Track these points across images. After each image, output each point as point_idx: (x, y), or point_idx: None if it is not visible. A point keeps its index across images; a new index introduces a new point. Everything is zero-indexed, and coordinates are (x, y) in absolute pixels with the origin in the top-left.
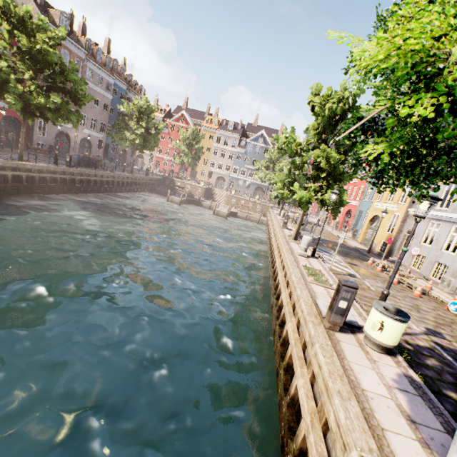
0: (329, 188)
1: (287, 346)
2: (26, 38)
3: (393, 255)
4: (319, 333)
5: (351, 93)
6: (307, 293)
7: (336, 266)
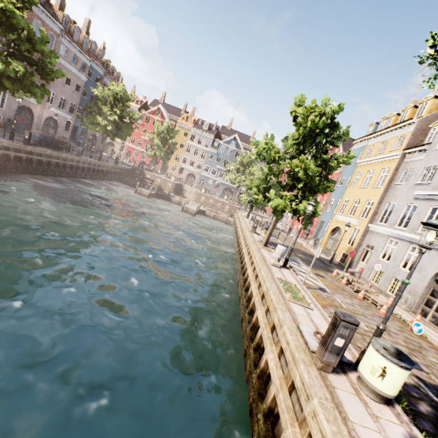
0: (304, 199)
1: (264, 379)
2: None
3: (352, 267)
4: (314, 378)
5: (331, 110)
6: (289, 316)
7: (307, 278)
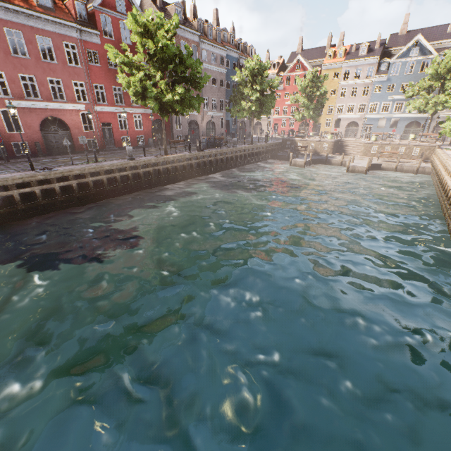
0: None
1: None
2: (151, 42)
3: None
4: None
5: None
6: None
7: None
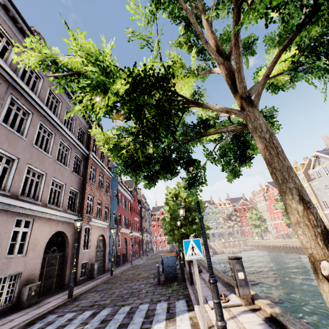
0: None
1: None
2: None
3: None
4: None
5: None
6: None
7: None
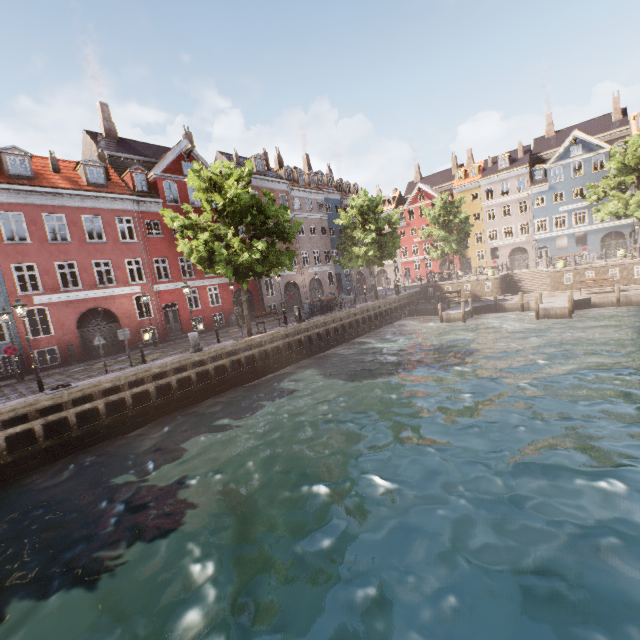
0: None
1: None
2: (218, 195)
3: None
4: None
5: None
6: None
7: None
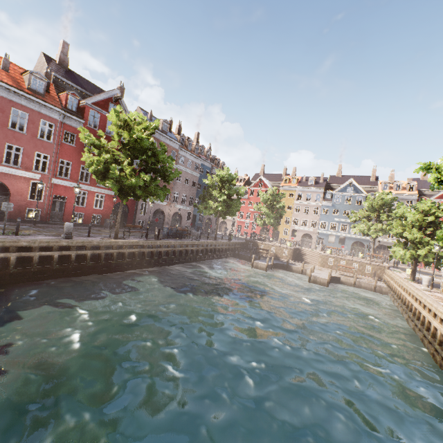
0: None
1: None
2: (127, 133)
3: None
4: None
5: None
6: None
7: None
